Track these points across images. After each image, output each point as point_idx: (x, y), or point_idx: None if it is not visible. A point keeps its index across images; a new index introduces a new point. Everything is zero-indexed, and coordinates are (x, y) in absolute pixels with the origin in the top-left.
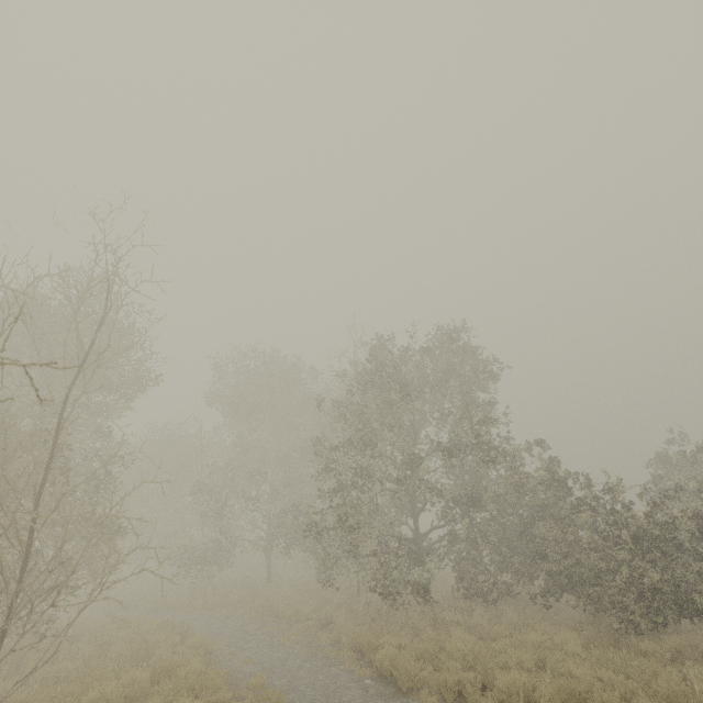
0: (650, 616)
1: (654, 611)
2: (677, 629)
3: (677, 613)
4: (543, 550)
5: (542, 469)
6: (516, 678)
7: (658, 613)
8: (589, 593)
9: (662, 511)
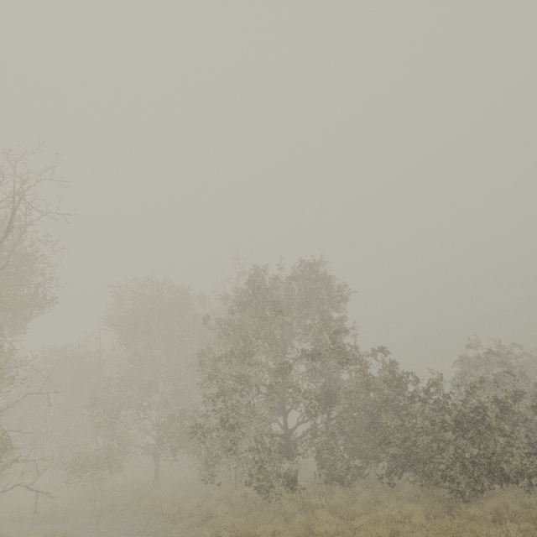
0: (473, 485)
1: (474, 480)
2: (489, 494)
3: (490, 480)
4: (386, 437)
5: (383, 370)
6: None
7: (478, 482)
8: (424, 470)
9: (476, 398)
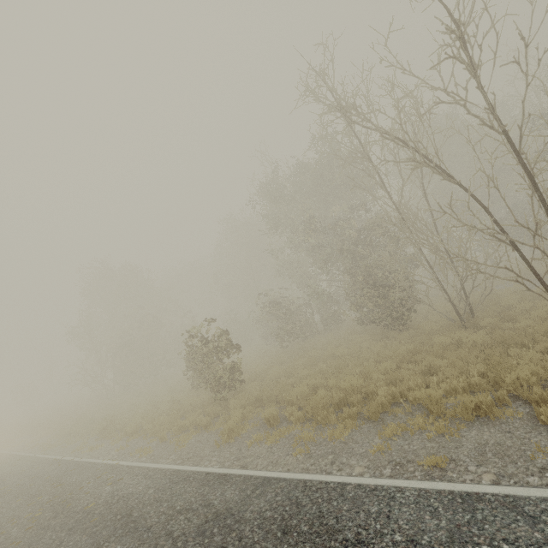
0: None
1: None
2: None
3: None
4: None
5: None
6: None
7: None
8: None
9: None
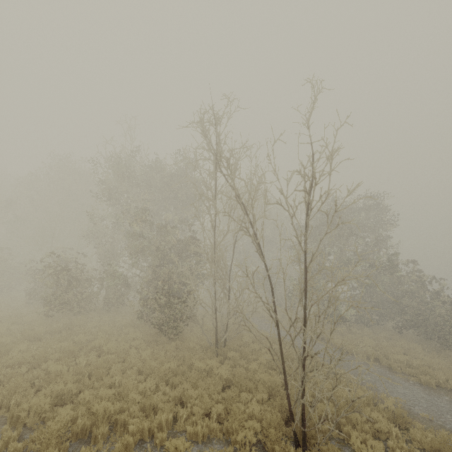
0: None
1: None
2: None
3: None
4: (403, 310)
5: (414, 275)
6: (403, 356)
7: None
8: (426, 331)
9: None
